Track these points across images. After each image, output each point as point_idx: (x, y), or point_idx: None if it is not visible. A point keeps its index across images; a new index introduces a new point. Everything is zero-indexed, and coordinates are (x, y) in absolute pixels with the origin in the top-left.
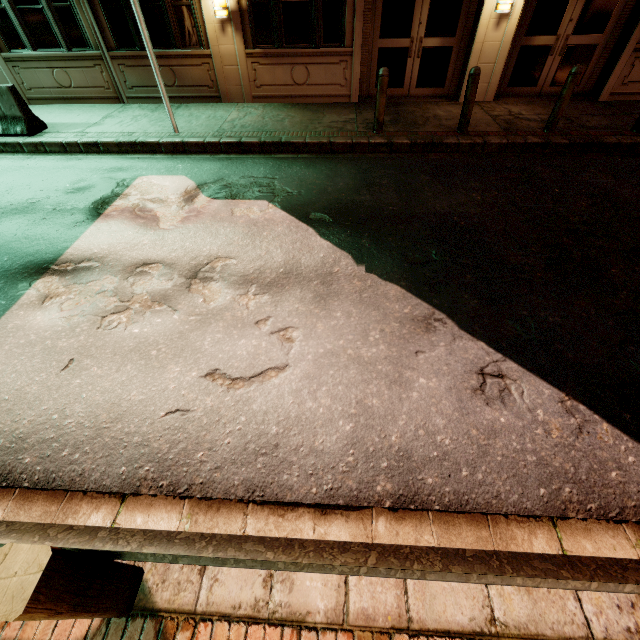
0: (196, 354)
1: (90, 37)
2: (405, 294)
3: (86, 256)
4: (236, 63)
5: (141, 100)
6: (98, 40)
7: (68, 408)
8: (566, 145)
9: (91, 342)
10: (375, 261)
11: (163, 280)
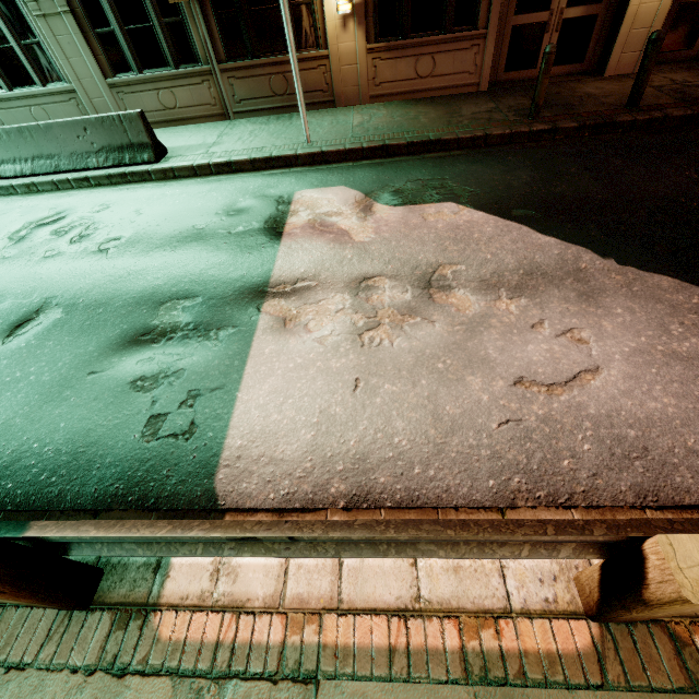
0: (488, 363)
1: (199, 51)
2: (681, 284)
3: (297, 276)
4: (355, 61)
5: (248, 114)
6: (209, 53)
7: (388, 427)
8: None
9: (365, 360)
10: (621, 253)
11: (397, 293)
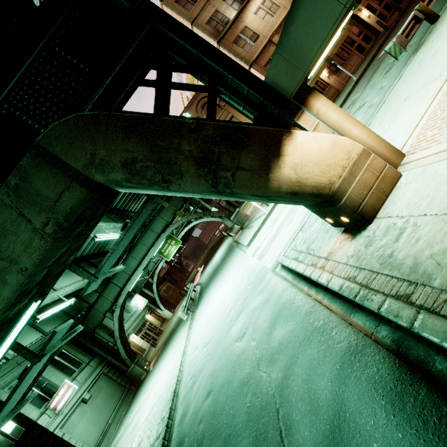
0: None
1: None
2: None
3: None
4: (336, 81)
5: None
6: None
7: None
8: None
9: None
10: None
11: None
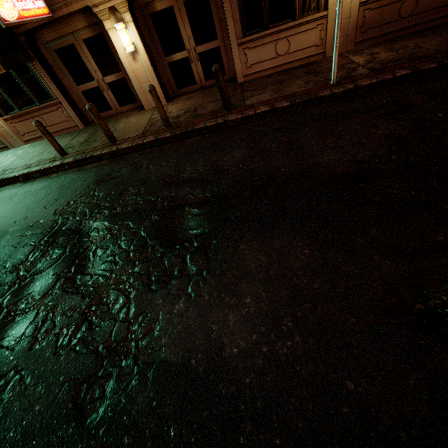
0: None
1: None
2: None
3: None
4: (2, 126)
5: None
6: None
7: None
8: (172, 137)
9: None
10: None
11: None
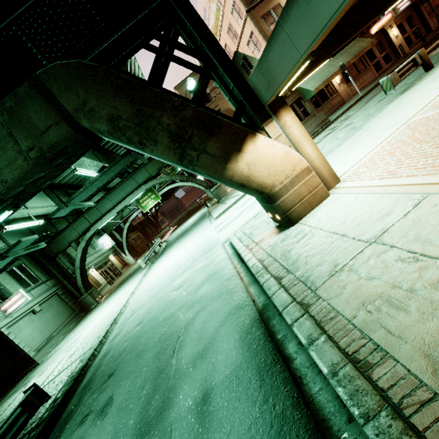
0: None
1: (309, 112)
2: None
3: None
4: (345, 91)
5: None
6: (312, 111)
7: None
8: None
9: None
10: None
11: None
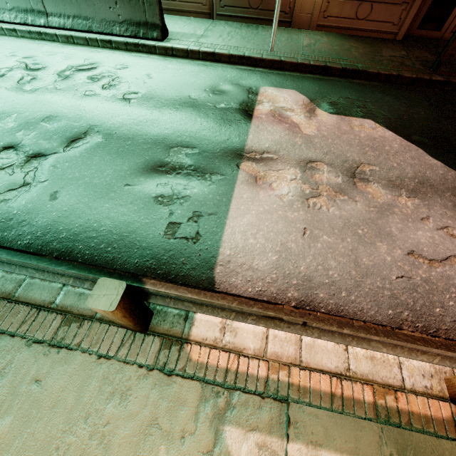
0: (391, 237)
1: None
2: None
3: (263, 149)
4: None
5: (227, 18)
6: None
7: (325, 263)
8: None
9: (310, 217)
10: None
11: (332, 176)
